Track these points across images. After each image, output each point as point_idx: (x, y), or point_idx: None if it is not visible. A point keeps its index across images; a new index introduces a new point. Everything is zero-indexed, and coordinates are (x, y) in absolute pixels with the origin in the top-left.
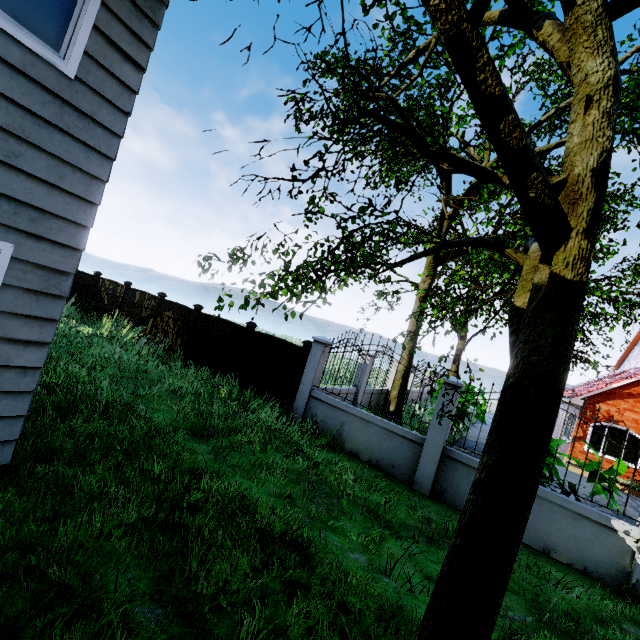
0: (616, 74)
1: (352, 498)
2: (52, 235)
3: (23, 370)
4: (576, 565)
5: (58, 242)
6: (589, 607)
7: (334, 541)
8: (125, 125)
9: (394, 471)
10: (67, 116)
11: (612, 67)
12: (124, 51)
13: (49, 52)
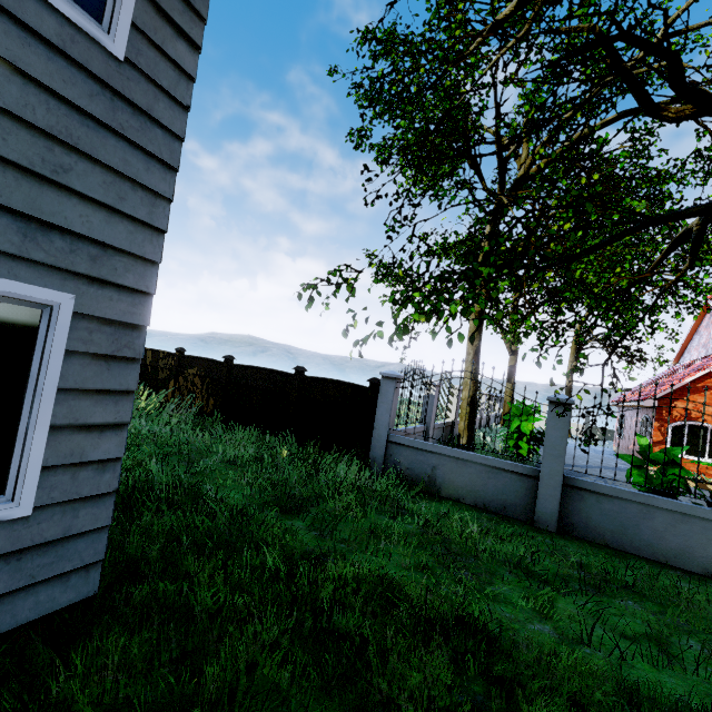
0: None
1: (487, 554)
2: (117, 277)
3: (101, 465)
4: None
5: (125, 286)
6: None
7: (504, 613)
8: (185, 124)
9: (507, 513)
10: (120, 113)
11: None
12: (176, 23)
13: (90, 23)
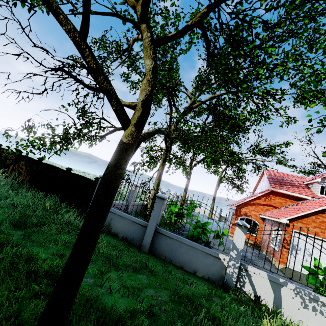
0: (154, 67)
1: (101, 254)
2: None
3: None
4: (205, 276)
5: None
6: (199, 292)
7: None
8: None
9: (134, 241)
10: None
11: (152, 64)
12: None
13: None
